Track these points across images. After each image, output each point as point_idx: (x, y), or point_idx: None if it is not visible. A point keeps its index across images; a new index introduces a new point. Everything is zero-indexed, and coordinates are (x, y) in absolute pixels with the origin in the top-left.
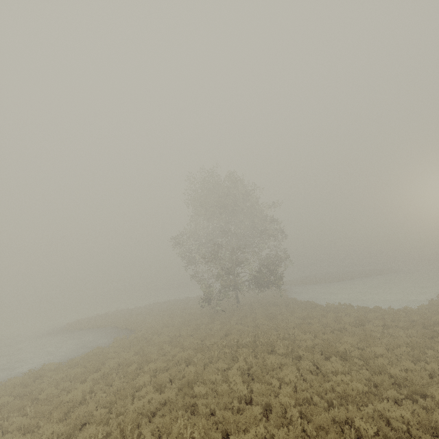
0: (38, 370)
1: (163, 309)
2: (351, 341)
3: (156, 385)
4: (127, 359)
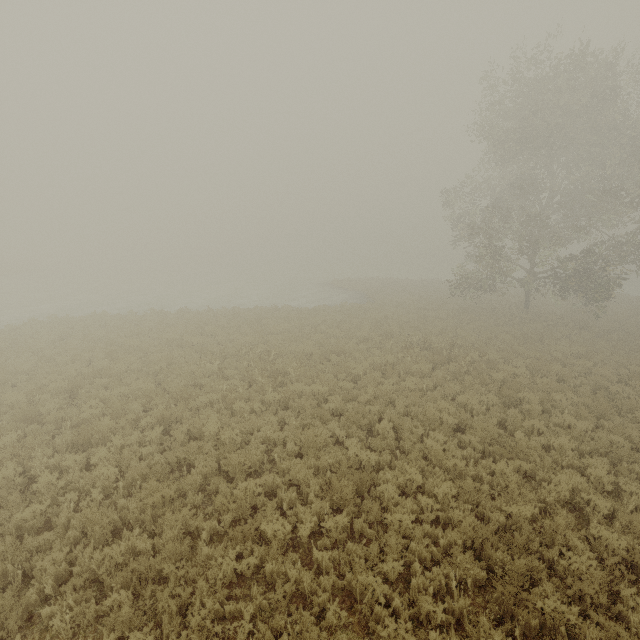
0: (276, 306)
1: (426, 289)
2: (558, 399)
3: (318, 343)
4: (325, 320)
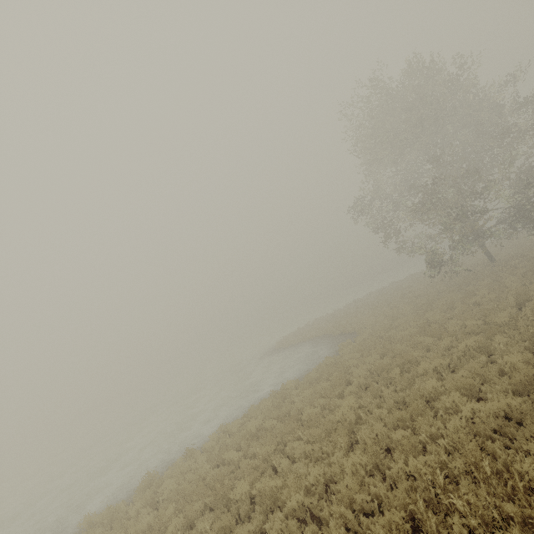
0: (280, 389)
1: (373, 303)
2: None
3: (462, 391)
4: (379, 364)
